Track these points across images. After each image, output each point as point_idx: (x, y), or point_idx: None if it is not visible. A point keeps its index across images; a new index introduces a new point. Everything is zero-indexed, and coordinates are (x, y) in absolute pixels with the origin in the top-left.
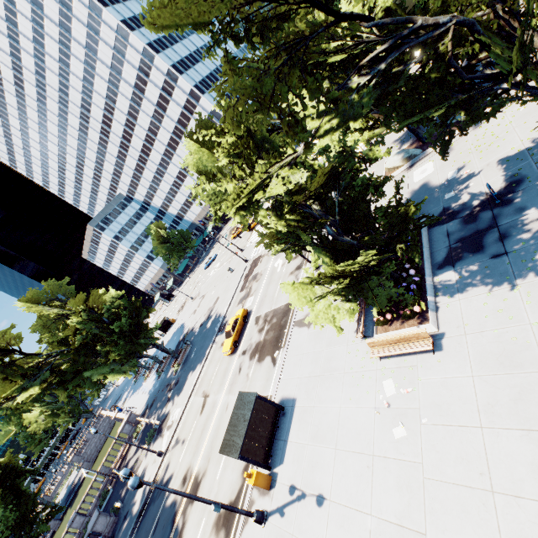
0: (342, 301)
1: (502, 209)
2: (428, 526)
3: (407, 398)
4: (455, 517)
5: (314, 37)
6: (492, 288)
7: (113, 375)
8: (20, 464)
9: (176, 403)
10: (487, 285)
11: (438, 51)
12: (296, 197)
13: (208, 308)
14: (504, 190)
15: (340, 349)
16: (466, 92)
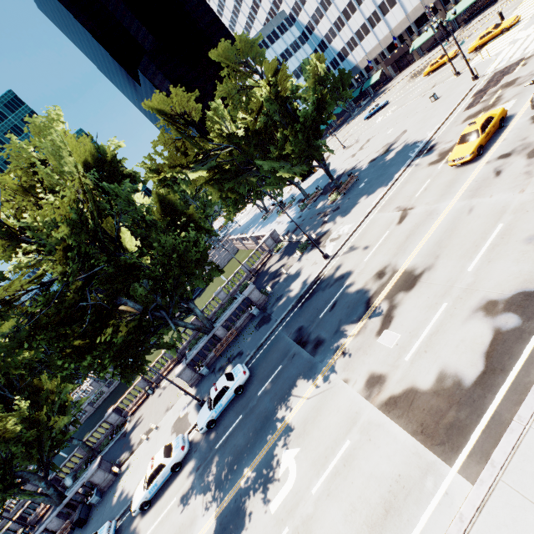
0: None
1: None
2: None
3: None
4: None
5: None
6: None
7: (284, 171)
8: (198, 219)
9: (340, 222)
10: None
11: None
12: None
13: (382, 145)
14: None
15: None
16: None
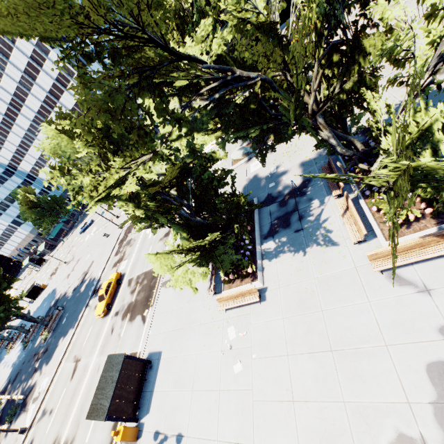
0: (198, 266)
1: (300, 198)
2: (255, 438)
3: (243, 339)
4: (272, 426)
5: (160, 68)
6: (294, 254)
7: None
8: None
9: (44, 372)
10: (292, 251)
11: (254, 92)
12: (153, 187)
13: (82, 272)
14: (302, 185)
15: (197, 304)
16: (273, 122)
